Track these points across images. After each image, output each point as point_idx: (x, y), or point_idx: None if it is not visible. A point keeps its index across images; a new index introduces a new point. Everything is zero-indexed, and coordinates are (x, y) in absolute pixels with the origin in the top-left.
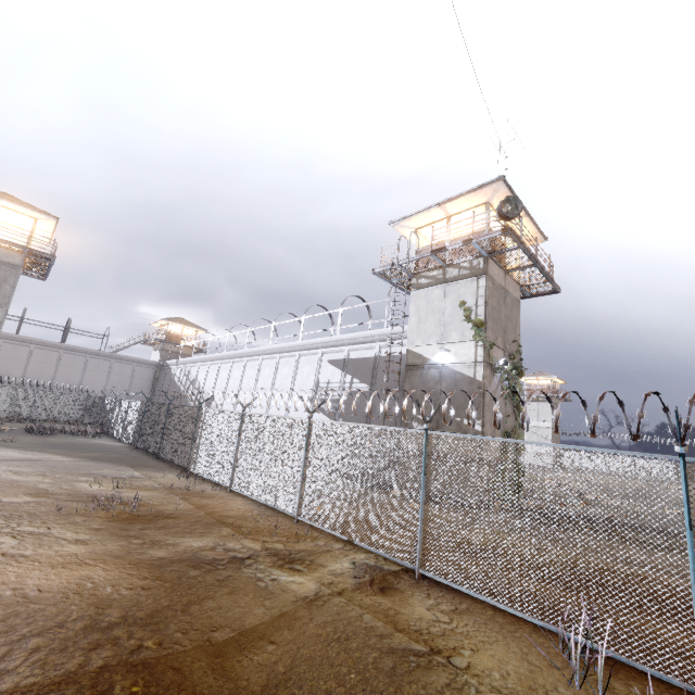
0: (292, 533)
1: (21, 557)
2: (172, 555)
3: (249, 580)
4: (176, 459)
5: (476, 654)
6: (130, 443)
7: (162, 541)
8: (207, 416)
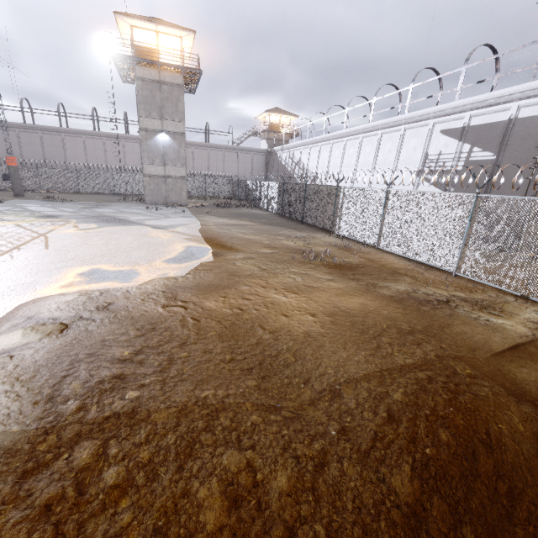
0: (460, 285)
1: (314, 288)
2: (394, 295)
3: (468, 318)
4: (319, 225)
5: None
6: (276, 212)
7: (375, 284)
8: (347, 193)
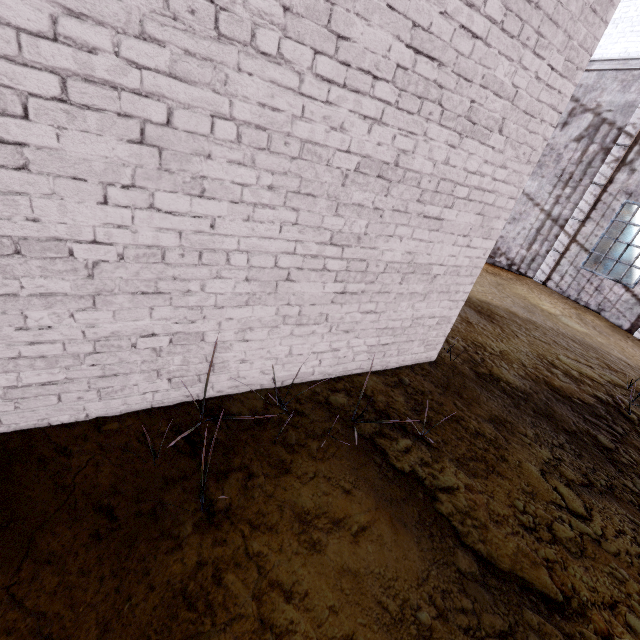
0: None
1: None
2: None
3: None
4: None
5: None
6: None
7: None
8: None
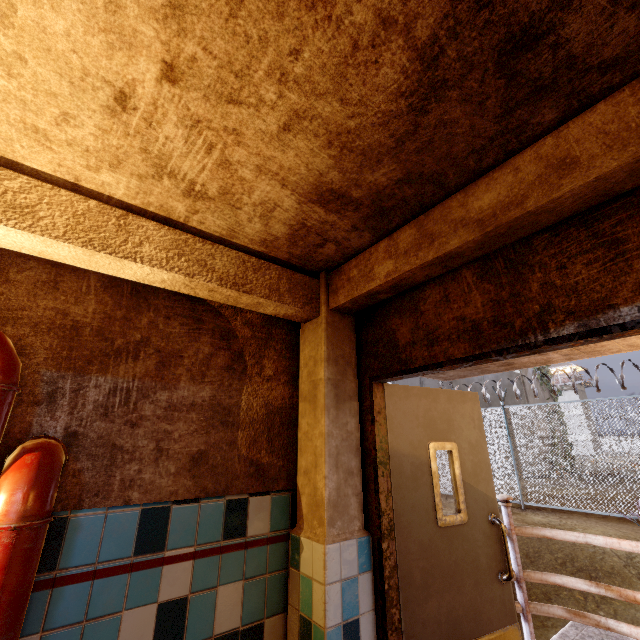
0: None
1: None
2: None
3: None
4: None
5: (585, 529)
6: None
7: None
8: None
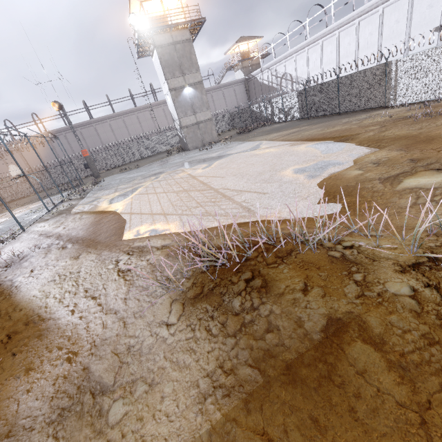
0: None
1: None
2: None
3: None
4: (365, 107)
5: None
6: (299, 118)
7: None
8: (402, 64)
